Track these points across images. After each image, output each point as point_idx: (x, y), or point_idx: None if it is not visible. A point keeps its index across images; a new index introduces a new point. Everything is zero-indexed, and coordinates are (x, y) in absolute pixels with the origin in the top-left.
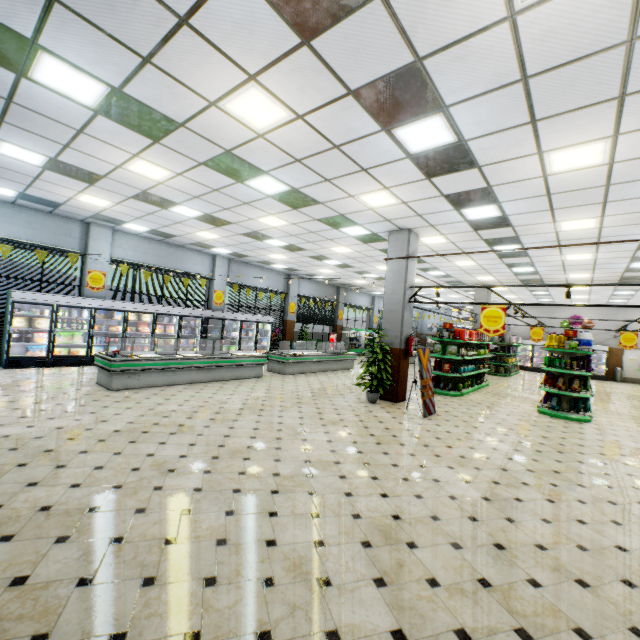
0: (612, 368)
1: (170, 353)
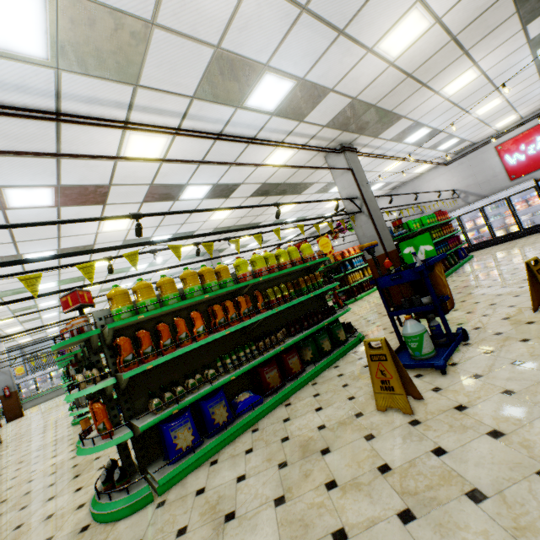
0: None
1: None
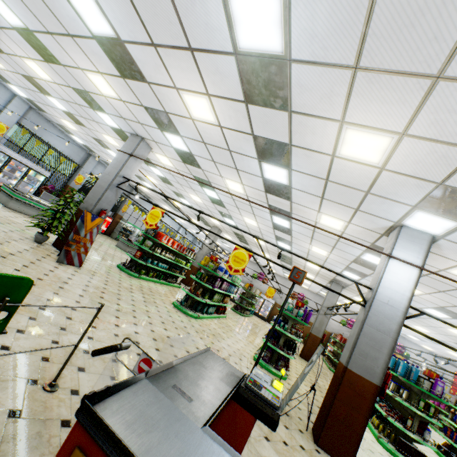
0: (272, 315)
1: None
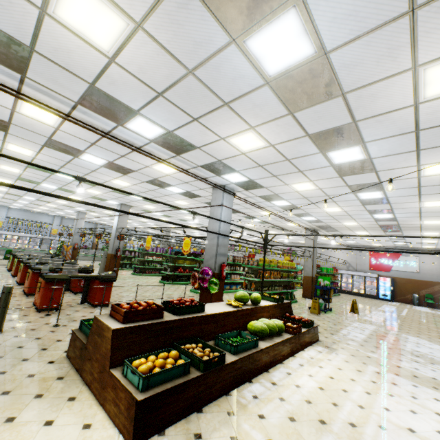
0: None
1: (7, 246)
